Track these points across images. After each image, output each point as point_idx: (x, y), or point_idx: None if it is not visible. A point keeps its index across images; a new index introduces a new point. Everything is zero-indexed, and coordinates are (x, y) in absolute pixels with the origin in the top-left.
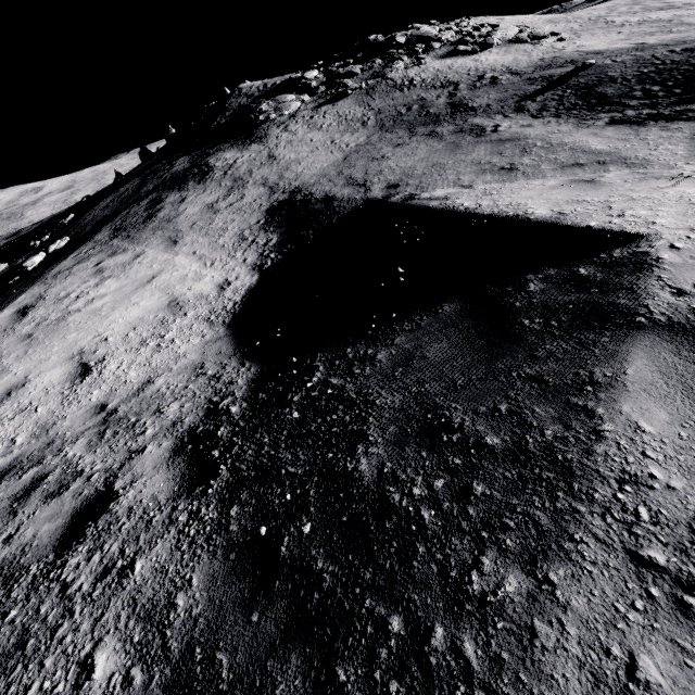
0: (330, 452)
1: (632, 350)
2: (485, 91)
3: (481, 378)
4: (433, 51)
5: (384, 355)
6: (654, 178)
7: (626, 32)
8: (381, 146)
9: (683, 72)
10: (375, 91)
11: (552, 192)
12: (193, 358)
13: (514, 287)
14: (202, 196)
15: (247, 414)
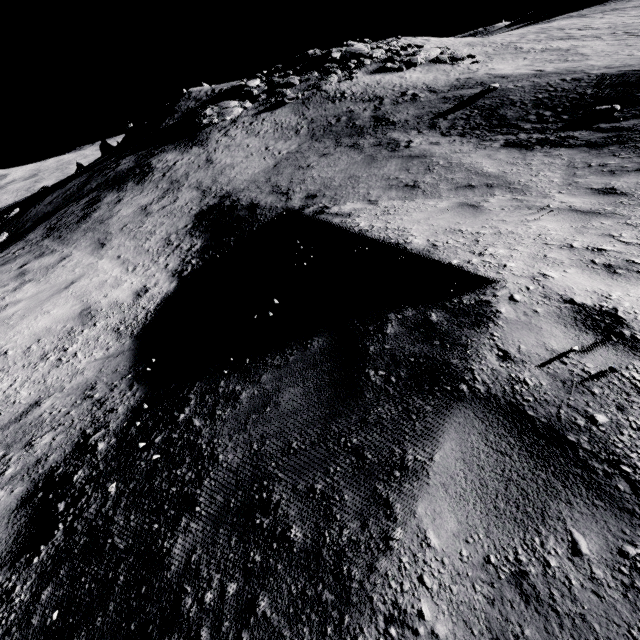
0: (157, 521)
1: (446, 427)
2: (406, 107)
3: (314, 442)
4: (365, 67)
5: (247, 395)
6: (526, 208)
7: (530, 58)
8: (309, 154)
9: (571, 99)
10: (310, 102)
11: (438, 217)
12: (89, 376)
13: (375, 326)
14: (138, 197)
15: (110, 453)
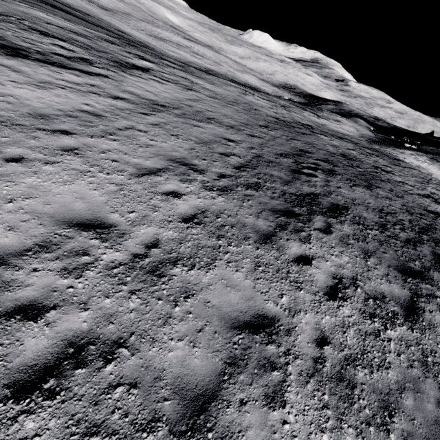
0: None
1: None
2: None
3: None
4: None
5: None
6: None
7: None
8: None
9: None
10: None
11: None
12: None
13: None
14: None
15: None
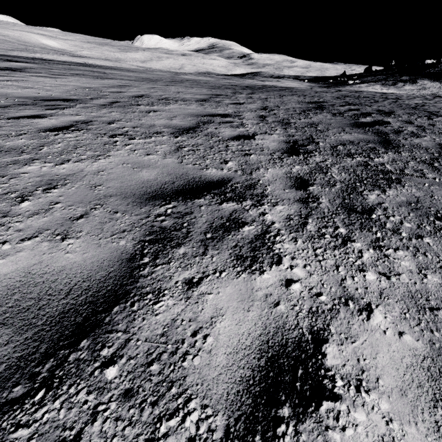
0: None
1: None
2: None
3: None
4: None
5: None
6: None
7: None
8: None
9: None
10: None
11: None
12: None
13: None
14: (410, 87)
15: None
